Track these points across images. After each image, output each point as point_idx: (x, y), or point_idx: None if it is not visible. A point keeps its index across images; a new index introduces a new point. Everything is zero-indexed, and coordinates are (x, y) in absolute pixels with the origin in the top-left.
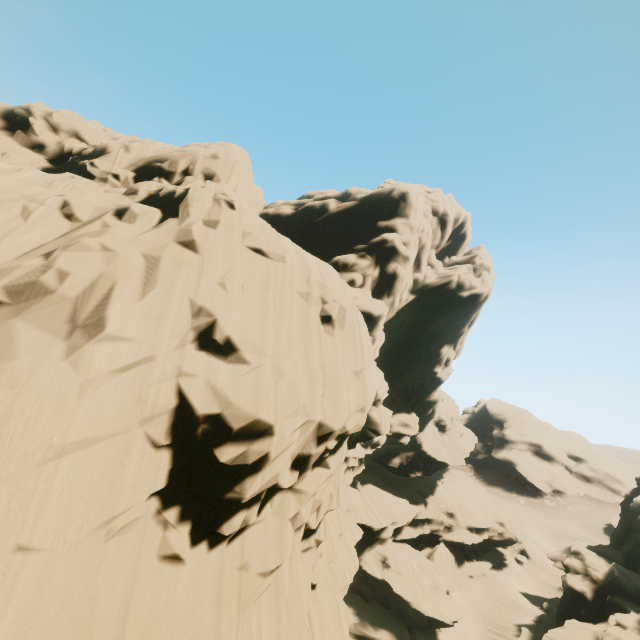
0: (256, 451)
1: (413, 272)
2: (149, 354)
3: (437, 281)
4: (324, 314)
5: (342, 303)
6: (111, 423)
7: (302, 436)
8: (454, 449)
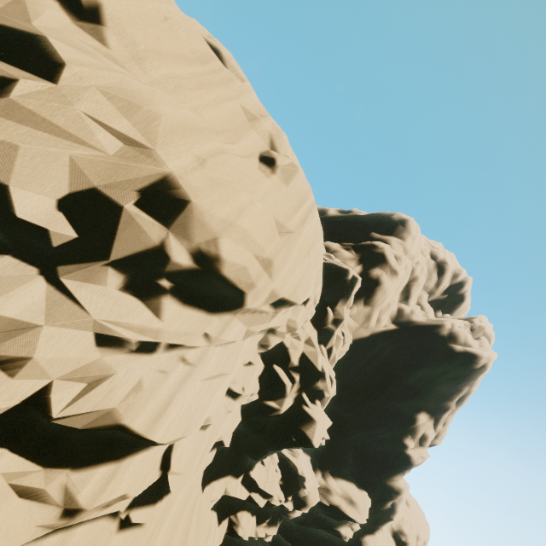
0: None
1: (399, 301)
2: None
3: (425, 321)
4: (267, 155)
5: (296, 163)
6: None
7: (115, 158)
8: None
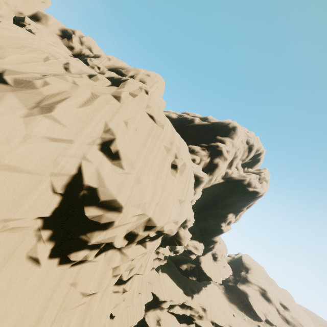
0: (108, 217)
1: (227, 168)
2: (71, 138)
3: (238, 177)
4: (174, 163)
5: (185, 162)
6: (33, 165)
7: (137, 221)
8: (218, 272)
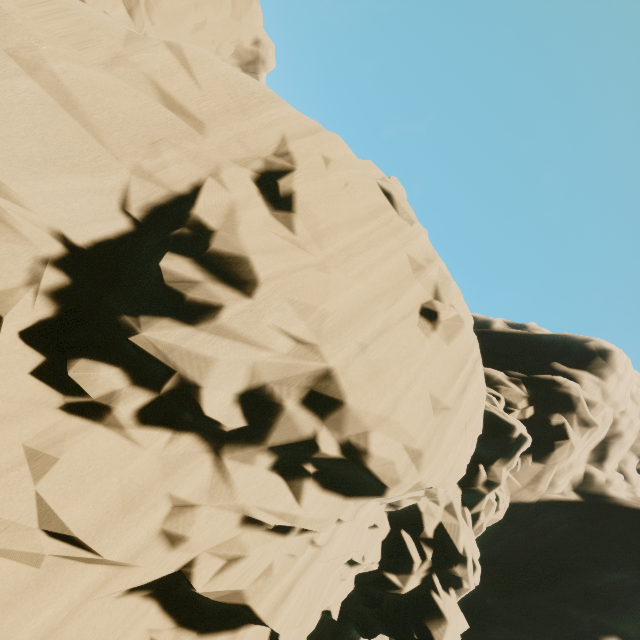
0: (210, 291)
1: (588, 461)
2: (202, 118)
3: (630, 500)
4: (429, 307)
5: (462, 315)
6: (105, 116)
7: (289, 357)
8: None
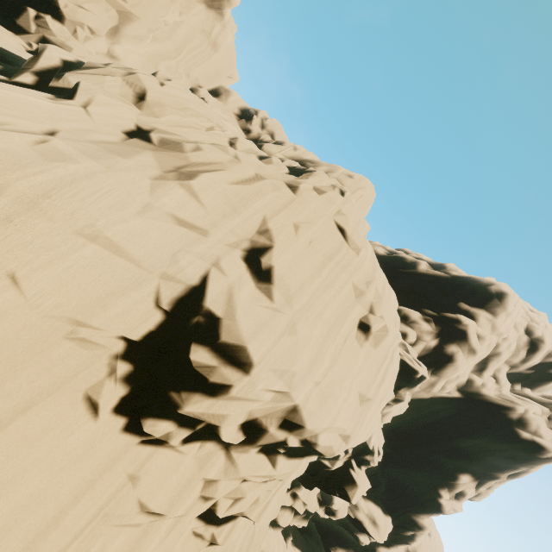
0: (223, 374)
1: (472, 371)
2: (206, 228)
3: (495, 398)
4: (365, 321)
5: (388, 324)
6: (142, 251)
7: (272, 403)
8: None
